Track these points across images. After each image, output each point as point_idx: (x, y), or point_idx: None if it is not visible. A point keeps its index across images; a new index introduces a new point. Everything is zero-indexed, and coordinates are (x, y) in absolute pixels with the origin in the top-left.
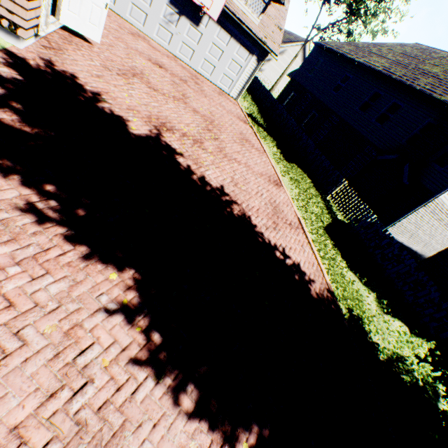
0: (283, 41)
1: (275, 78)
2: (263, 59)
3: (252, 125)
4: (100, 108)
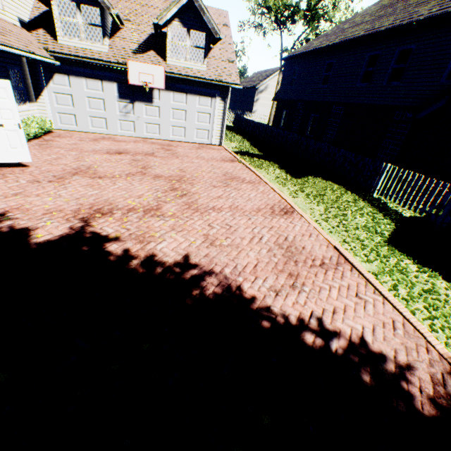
0: (261, 80)
1: (269, 111)
2: (227, 95)
3: (241, 160)
4: None
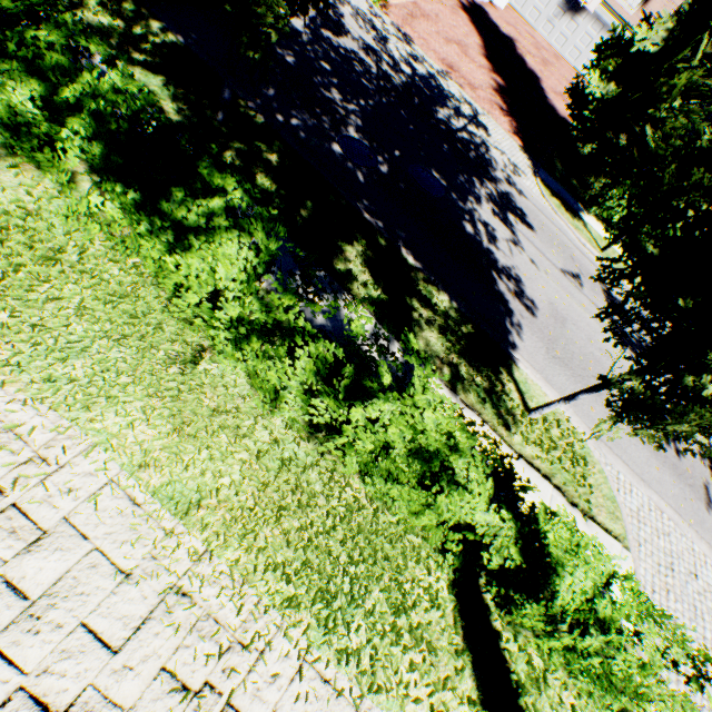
0: None
1: None
2: None
3: None
4: (491, 21)
